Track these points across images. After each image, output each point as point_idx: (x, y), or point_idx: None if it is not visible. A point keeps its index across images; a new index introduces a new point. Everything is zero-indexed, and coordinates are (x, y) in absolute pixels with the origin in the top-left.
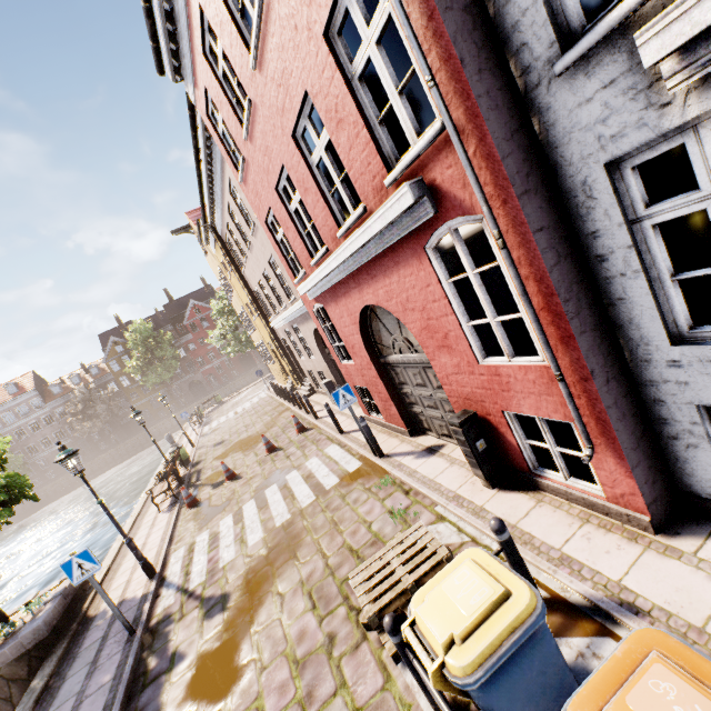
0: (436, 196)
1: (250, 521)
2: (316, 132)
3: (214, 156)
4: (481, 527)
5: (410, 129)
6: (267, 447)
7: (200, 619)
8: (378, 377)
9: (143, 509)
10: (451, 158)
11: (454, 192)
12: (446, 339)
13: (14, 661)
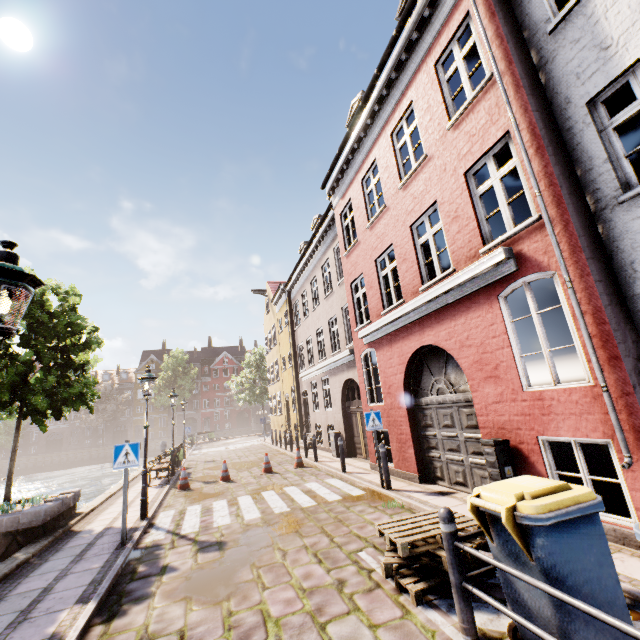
0: (519, 259)
1: (246, 506)
2: (430, 225)
3: (324, 243)
4: None
5: (509, 222)
6: (265, 466)
7: (194, 551)
8: (406, 415)
9: (131, 482)
10: (539, 236)
11: (536, 257)
12: (495, 369)
13: (1, 535)
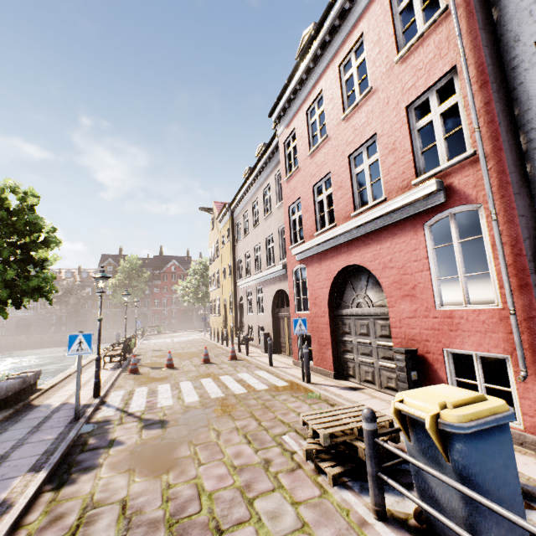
0: (448, 192)
1: (187, 390)
2: (367, 156)
3: (267, 168)
4: None
5: (444, 157)
6: (205, 357)
7: (139, 427)
8: (328, 323)
9: (88, 365)
10: (471, 171)
11: (465, 190)
12: (412, 289)
13: None
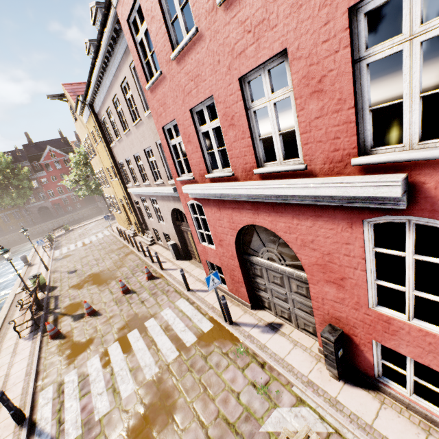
0: (414, 194)
1: (119, 368)
2: (270, 85)
3: (115, 54)
4: (344, 422)
5: (413, 131)
6: (123, 289)
7: None
8: (238, 267)
9: (2, 330)
10: None
11: None
12: (341, 280)
13: None
